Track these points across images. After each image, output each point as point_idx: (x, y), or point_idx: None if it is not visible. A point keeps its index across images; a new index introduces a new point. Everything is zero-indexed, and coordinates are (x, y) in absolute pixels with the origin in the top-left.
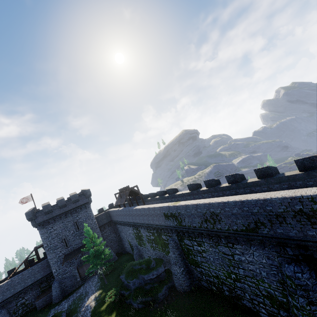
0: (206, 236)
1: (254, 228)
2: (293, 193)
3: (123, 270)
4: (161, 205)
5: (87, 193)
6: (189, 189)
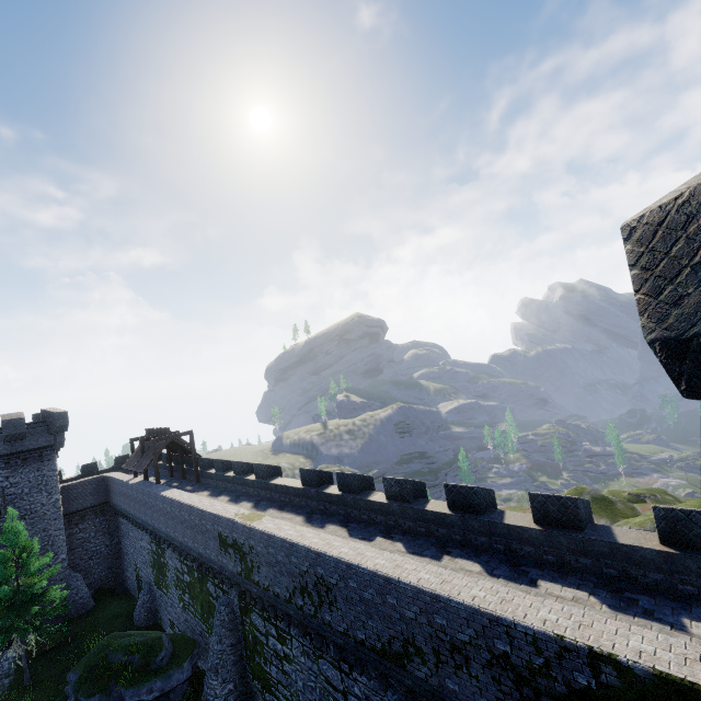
0: (298, 625)
1: (400, 654)
2: (500, 603)
3: (90, 648)
4: (219, 509)
5: (56, 422)
6: (303, 482)
